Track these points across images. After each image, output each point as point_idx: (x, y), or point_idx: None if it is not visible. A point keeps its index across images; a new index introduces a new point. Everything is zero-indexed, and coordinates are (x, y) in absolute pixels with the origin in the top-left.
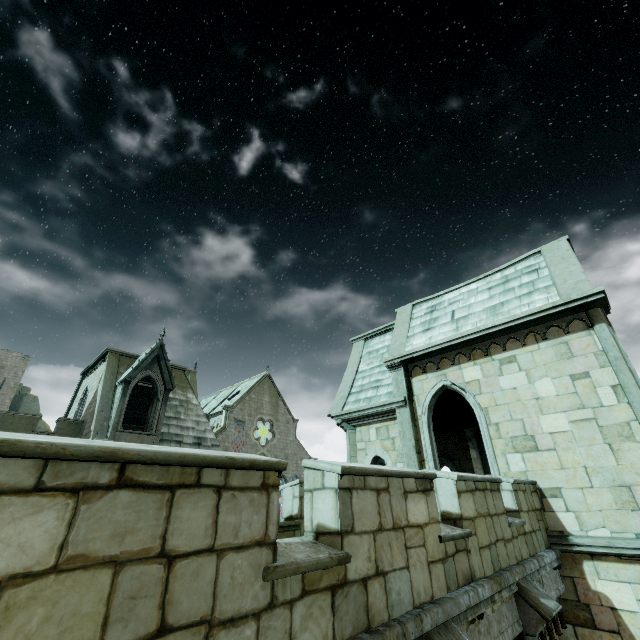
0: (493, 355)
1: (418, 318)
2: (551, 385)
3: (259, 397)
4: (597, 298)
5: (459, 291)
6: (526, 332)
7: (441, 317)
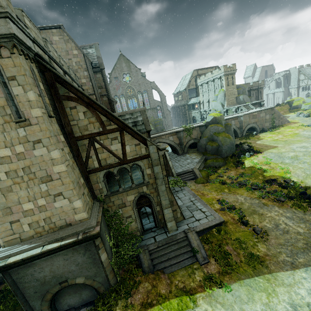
0: None
1: None
2: None
3: (120, 65)
4: None
5: None
6: None
7: None
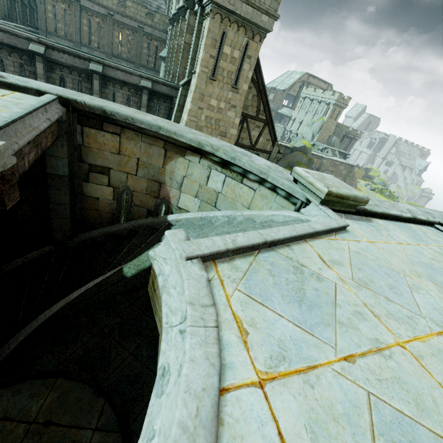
0: None
1: None
2: None
3: None
4: None
5: None
6: None
7: None
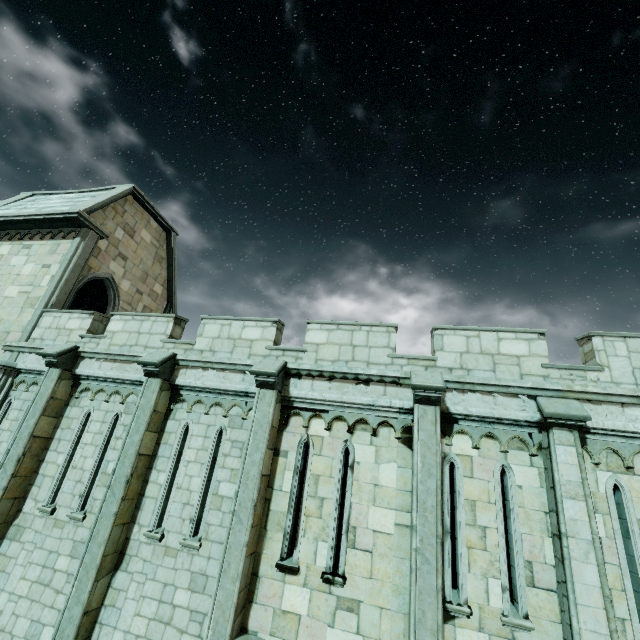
0: (24, 241)
1: (19, 202)
2: (31, 268)
3: None
4: (75, 216)
5: (62, 195)
6: (49, 231)
7: (25, 205)
